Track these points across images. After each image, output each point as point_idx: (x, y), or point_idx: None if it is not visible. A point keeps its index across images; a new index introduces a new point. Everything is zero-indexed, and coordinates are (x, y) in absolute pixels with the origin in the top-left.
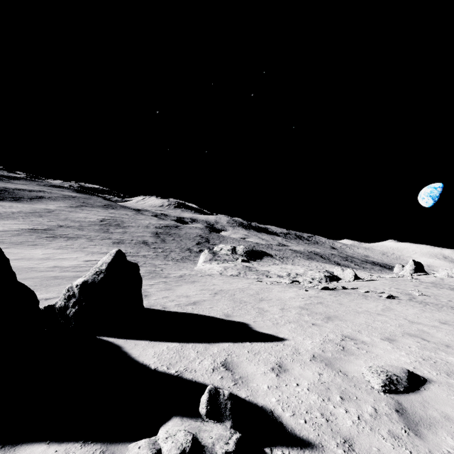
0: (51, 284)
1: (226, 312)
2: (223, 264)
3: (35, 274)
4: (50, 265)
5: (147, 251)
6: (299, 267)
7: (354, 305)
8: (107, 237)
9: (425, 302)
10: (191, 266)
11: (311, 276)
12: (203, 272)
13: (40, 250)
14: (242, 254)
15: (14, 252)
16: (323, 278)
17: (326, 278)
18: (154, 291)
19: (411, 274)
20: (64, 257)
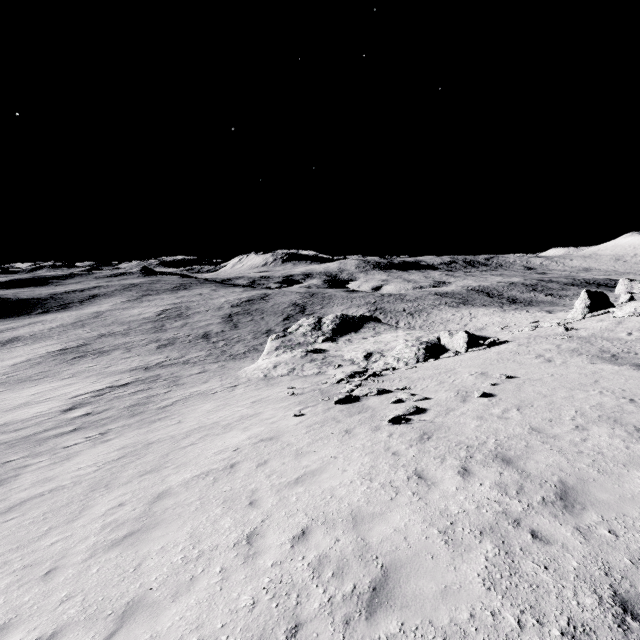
0: None
1: None
2: (282, 355)
3: None
4: (0, 422)
5: (200, 350)
6: (402, 335)
7: (277, 465)
8: (155, 339)
9: (441, 428)
10: (245, 365)
11: (398, 355)
12: (242, 377)
13: (38, 388)
14: (329, 328)
15: None
16: (414, 356)
17: (419, 355)
18: (29, 472)
19: (585, 316)
20: (53, 395)
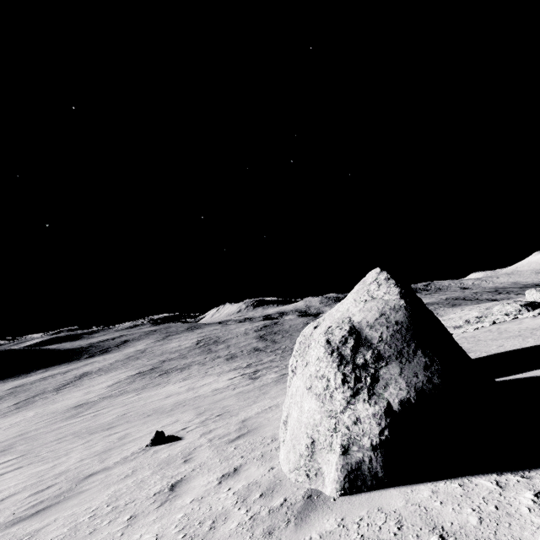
0: (257, 395)
1: (538, 340)
2: None
3: (216, 397)
4: (209, 390)
5: (268, 356)
6: (466, 311)
7: None
8: (215, 356)
9: None
10: None
11: (500, 312)
12: None
13: (171, 386)
14: None
15: (151, 394)
16: (521, 308)
17: (525, 307)
18: None
19: None
20: (202, 383)
